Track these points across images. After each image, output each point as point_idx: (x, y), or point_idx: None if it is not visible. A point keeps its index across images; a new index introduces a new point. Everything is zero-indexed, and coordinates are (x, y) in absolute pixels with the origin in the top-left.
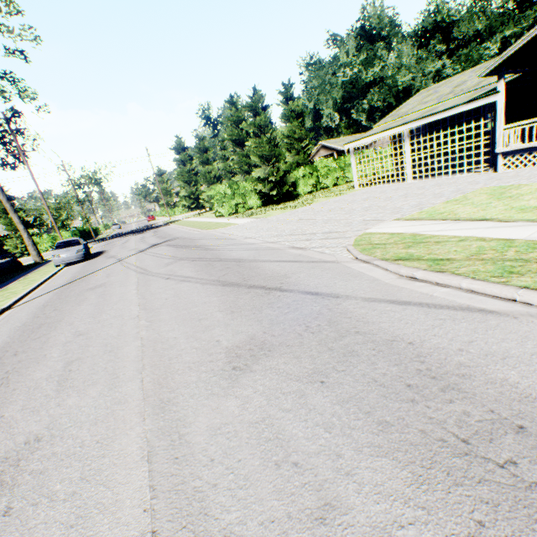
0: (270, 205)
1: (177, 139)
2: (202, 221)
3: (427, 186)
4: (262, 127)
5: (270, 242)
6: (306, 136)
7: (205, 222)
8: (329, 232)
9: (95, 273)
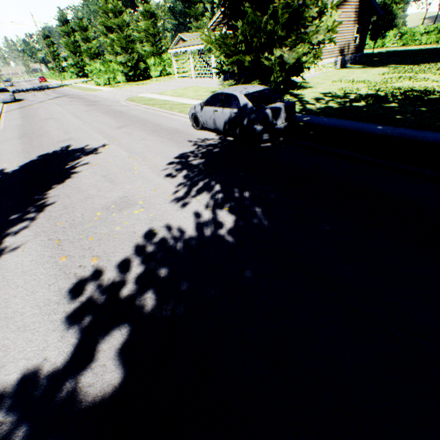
0: (130, 82)
1: (60, 11)
2: (87, 87)
3: (190, 83)
4: (120, 26)
5: (110, 98)
6: (158, 33)
7: (88, 88)
8: (129, 96)
9: (32, 105)
